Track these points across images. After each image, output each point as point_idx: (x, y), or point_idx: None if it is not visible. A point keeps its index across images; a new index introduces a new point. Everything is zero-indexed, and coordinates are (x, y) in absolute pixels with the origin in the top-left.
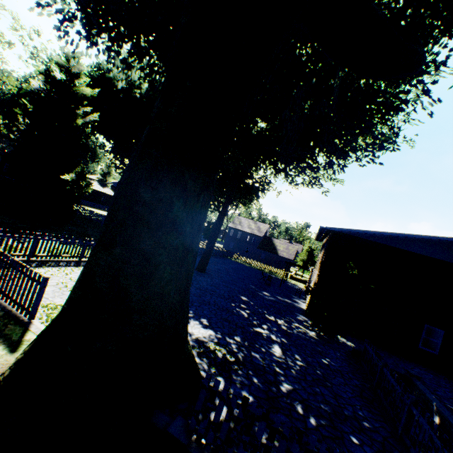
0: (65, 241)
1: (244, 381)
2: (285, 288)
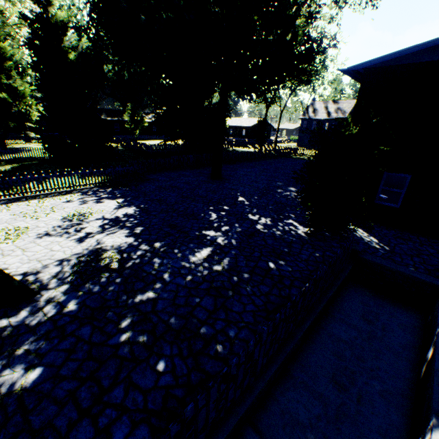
0: (48, 176)
1: (93, 290)
2: None
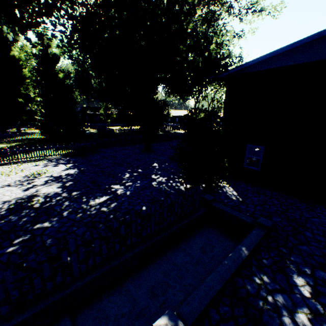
0: (28, 149)
1: (12, 220)
2: None
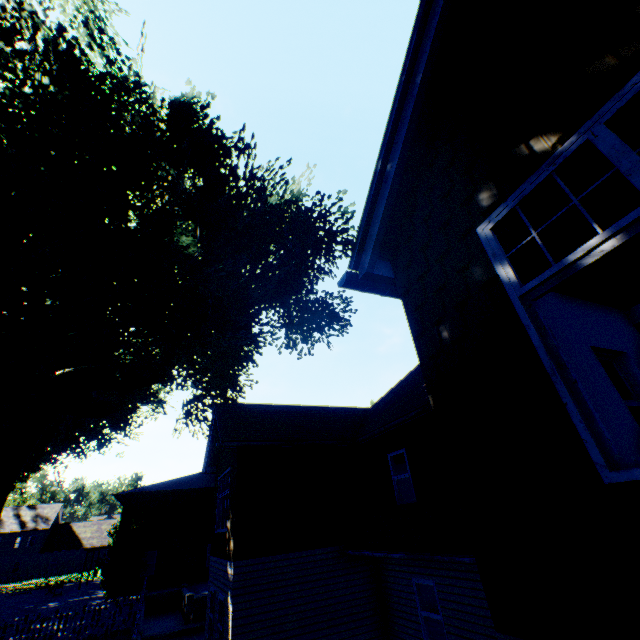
0: None
1: None
2: (88, 587)
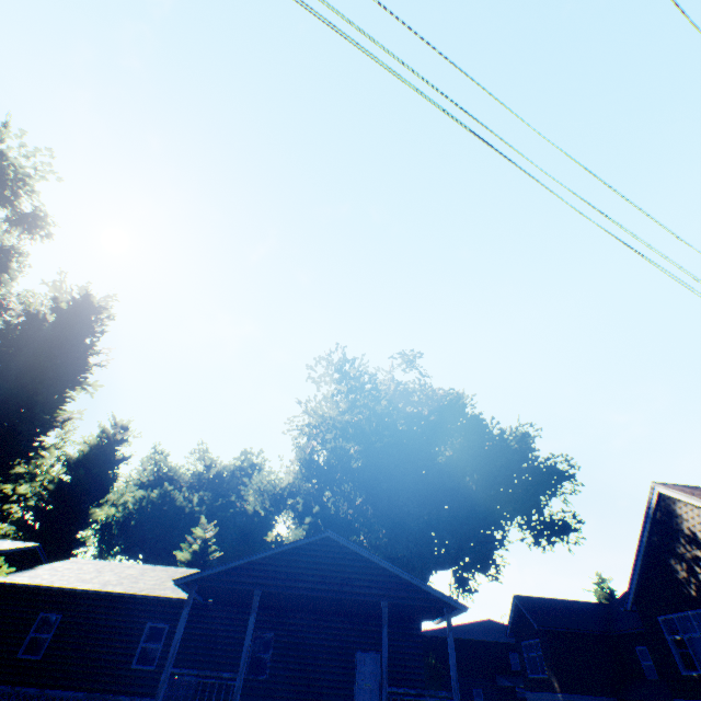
0: None
1: None
2: None
